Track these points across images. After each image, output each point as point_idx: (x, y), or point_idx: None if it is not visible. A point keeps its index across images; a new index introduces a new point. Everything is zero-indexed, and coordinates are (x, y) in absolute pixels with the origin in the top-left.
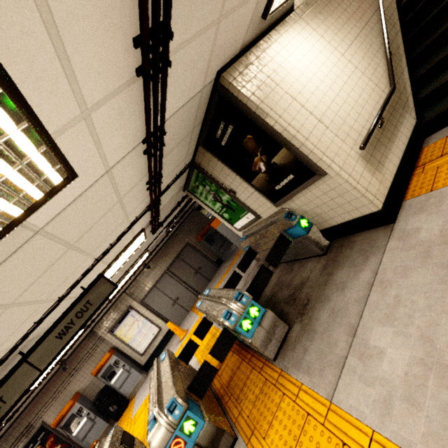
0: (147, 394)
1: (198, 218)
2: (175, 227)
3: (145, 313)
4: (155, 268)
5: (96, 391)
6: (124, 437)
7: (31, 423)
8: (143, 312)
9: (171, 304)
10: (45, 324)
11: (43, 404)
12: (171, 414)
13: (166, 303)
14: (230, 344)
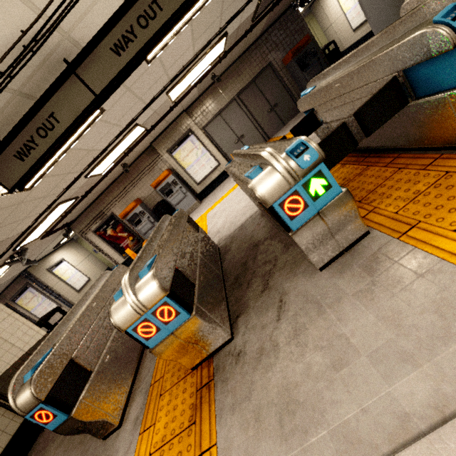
0: (202, 213)
1: (293, 25)
2: (261, 26)
3: (205, 142)
4: (223, 90)
5: (154, 203)
6: (190, 221)
7: (103, 211)
8: (204, 141)
9: (235, 141)
10: (94, 27)
11: (111, 200)
12: (295, 158)
13: (230, 138)
14: (394, 110)
